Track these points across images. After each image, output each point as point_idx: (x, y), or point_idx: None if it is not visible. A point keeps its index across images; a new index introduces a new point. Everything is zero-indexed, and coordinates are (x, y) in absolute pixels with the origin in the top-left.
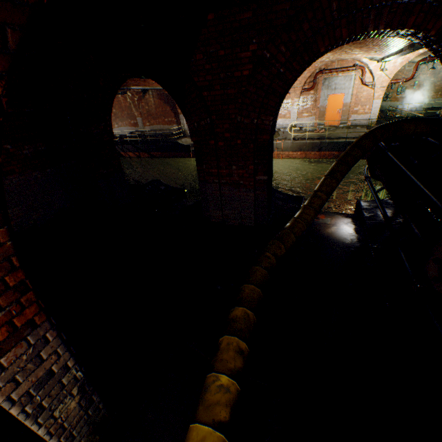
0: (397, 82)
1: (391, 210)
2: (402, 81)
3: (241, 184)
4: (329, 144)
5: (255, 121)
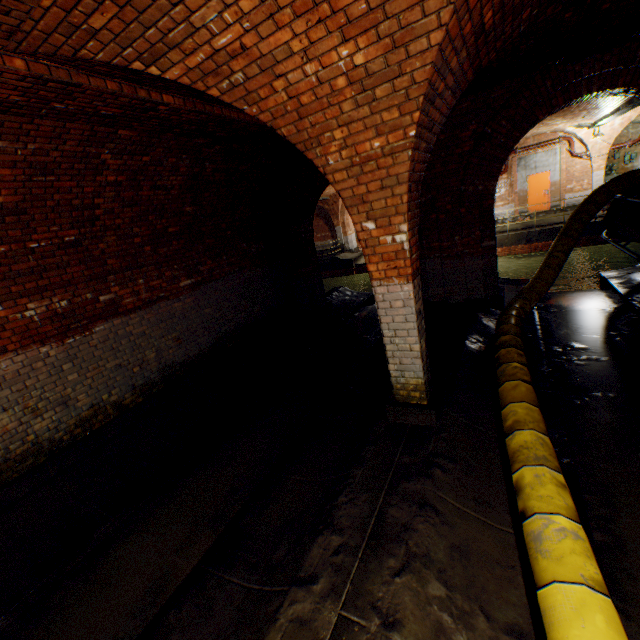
0: (621, 146)
1: None
2: (627, 144)
3: (466, 253)
4: (541, 233)
5: (479, 188)
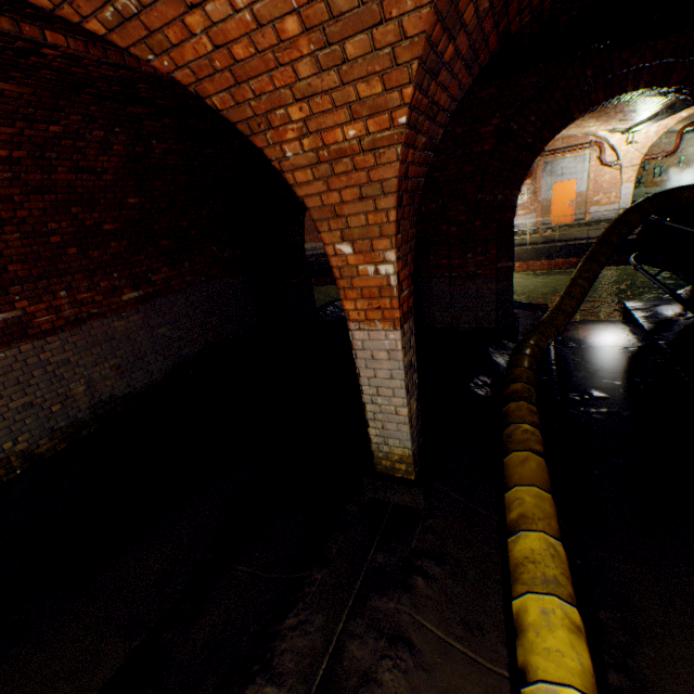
0: (654, 158)
1: (677, 305)
2: (661, 155)
3: (479, 274)
4: (562, 248)
5: (499, 197)
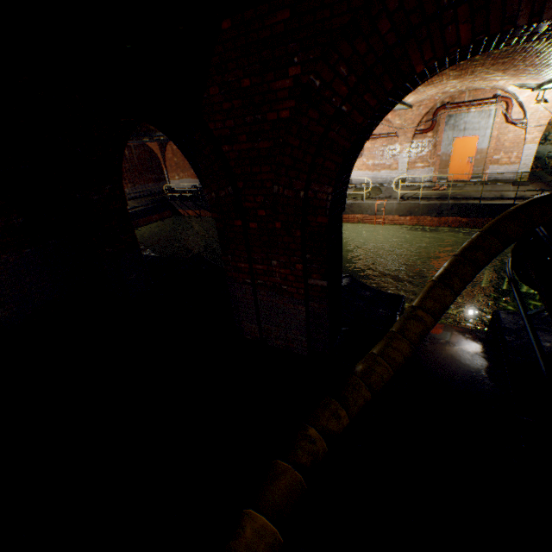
0: None
1: None
2: None
3: (284, 289)
4: (454, 207)
5: (302, 193)
